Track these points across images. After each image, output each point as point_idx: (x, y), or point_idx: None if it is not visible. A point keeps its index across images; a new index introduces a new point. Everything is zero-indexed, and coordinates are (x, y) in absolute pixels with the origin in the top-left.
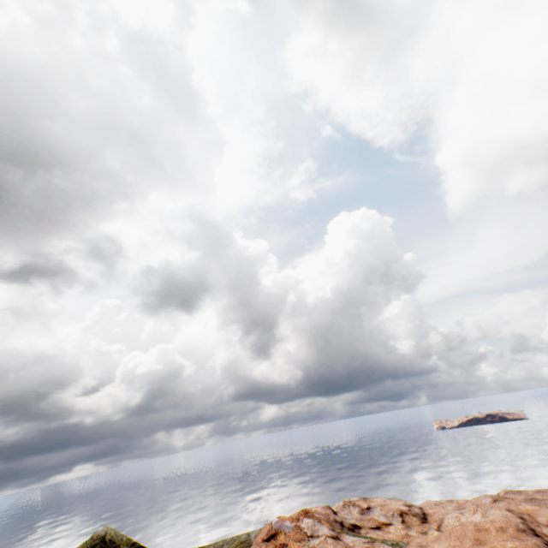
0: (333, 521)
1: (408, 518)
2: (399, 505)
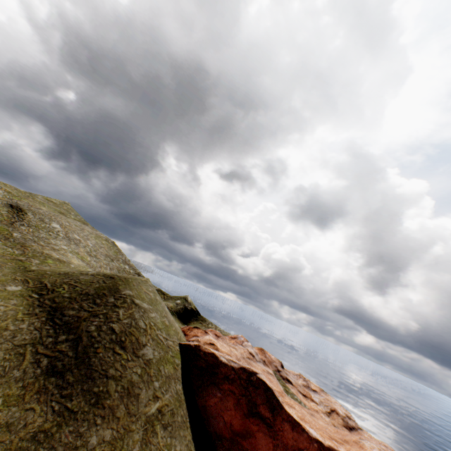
0: (273, 365)
1: (334, 415)
2: (340, 410)
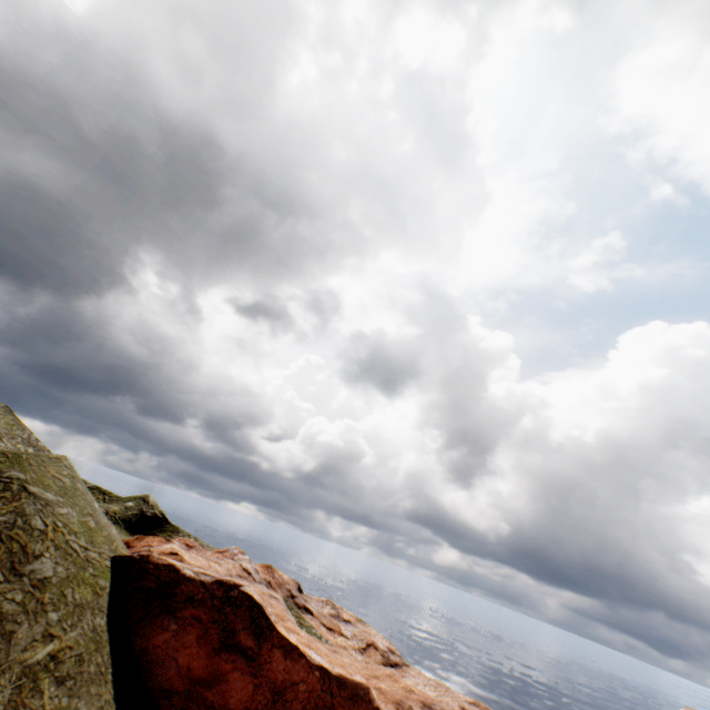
0: (285, 588)
1: (372, 650)
2: (381, 642)
